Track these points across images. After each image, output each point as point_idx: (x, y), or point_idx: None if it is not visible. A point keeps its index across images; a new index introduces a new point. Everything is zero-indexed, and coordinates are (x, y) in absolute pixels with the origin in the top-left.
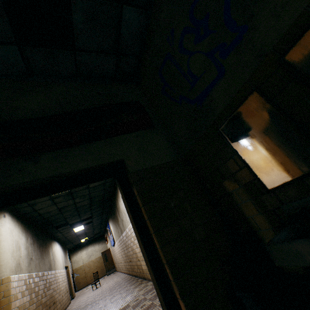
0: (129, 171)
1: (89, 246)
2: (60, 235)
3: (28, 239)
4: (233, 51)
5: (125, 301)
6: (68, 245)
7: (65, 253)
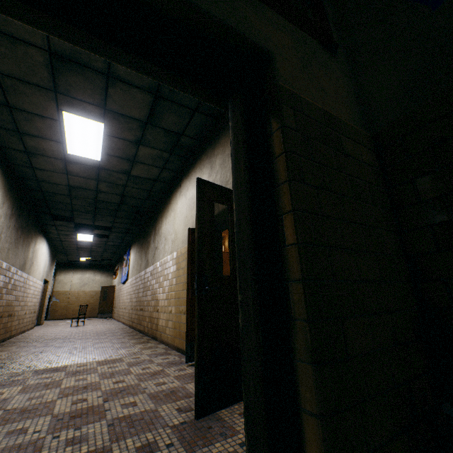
0: (277, 80)
1: (89, 271)
2: (54, 233)
3: (5, 204)
4: None
5: (117, 353)
6: (60, 255)
7: (51, 262)
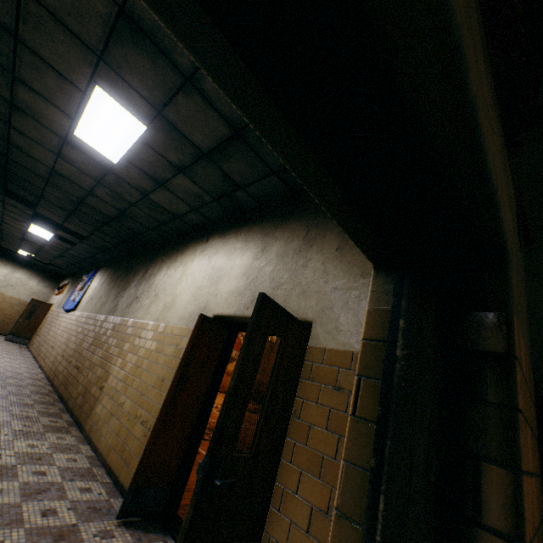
0: (512, 306)
1: (23, 270)
2: None
3: None
4: None
5: (12, 449)
6: None
7: None
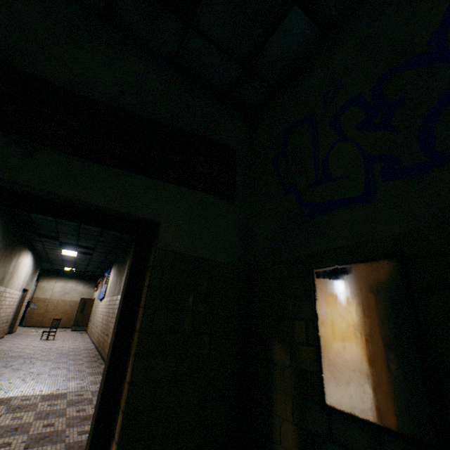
0: (157, 245)
1: (72, 280)
2: (40, 246)
3: None
4: (404, 179)
5: (66, 386)
6: (45, 263)
7: (34, 271)
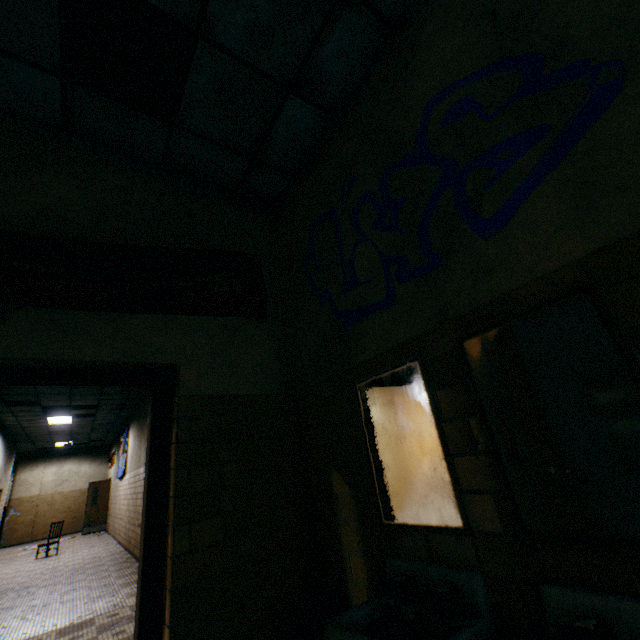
0: (179, 393)
1: (70, 460)
2: (11, 420)
3: None
4: (414, 280)
5: (91, 610)
6: (23, 444)
7: (7, 459)
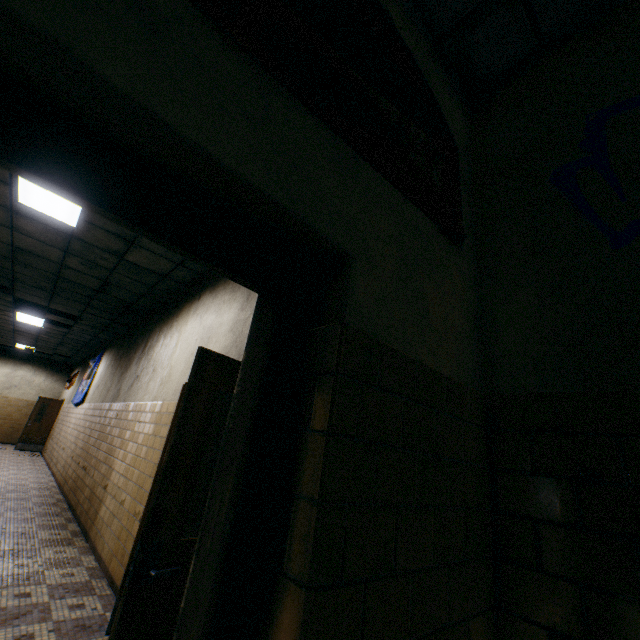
0: (347, 316)
1: (26, 366)
2: None
3: None
4: None
5: None
6: None
7: None
